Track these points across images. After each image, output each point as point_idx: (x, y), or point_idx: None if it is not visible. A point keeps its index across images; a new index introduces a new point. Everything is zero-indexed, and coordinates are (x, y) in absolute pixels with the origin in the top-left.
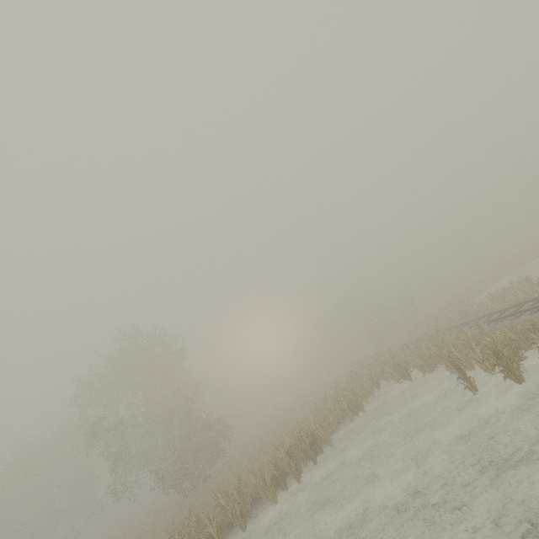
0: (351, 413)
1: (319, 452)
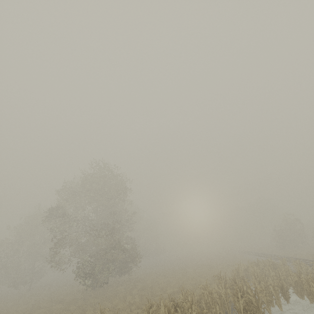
0: None
1: None
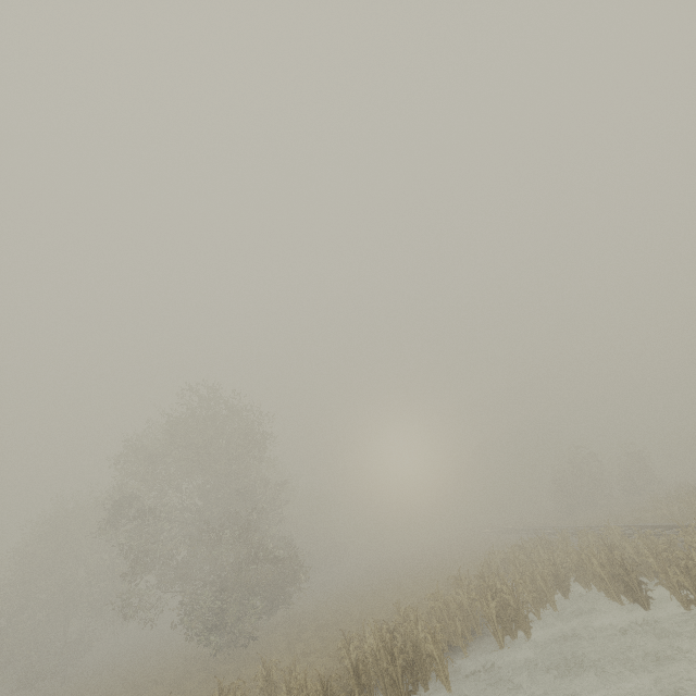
0: (502, 629)
1: (421, 686)
